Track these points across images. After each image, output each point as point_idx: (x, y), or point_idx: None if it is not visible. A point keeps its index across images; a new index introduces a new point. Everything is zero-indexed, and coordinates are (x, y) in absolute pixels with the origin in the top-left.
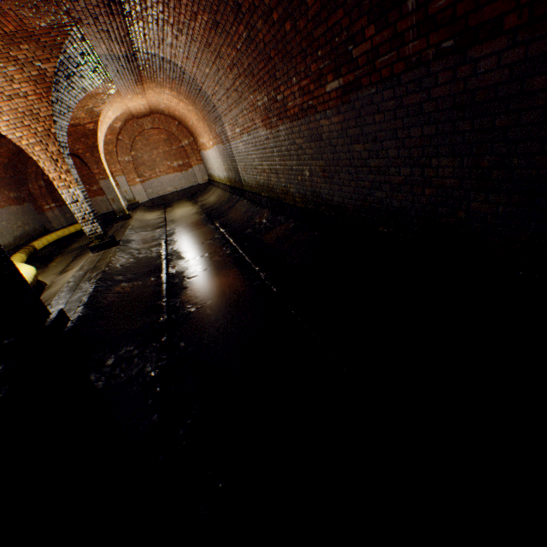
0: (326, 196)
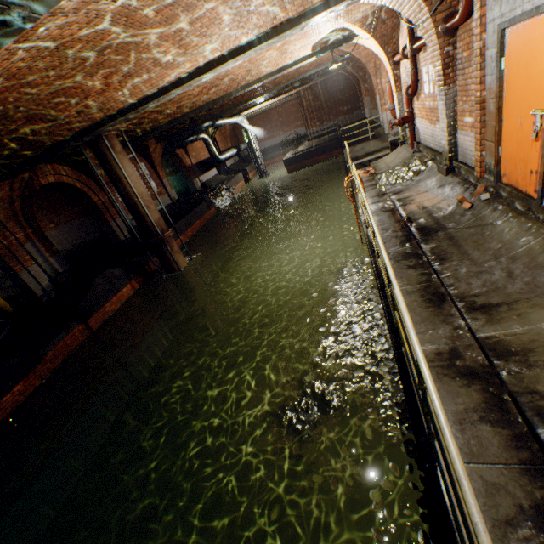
0: (62, 250)
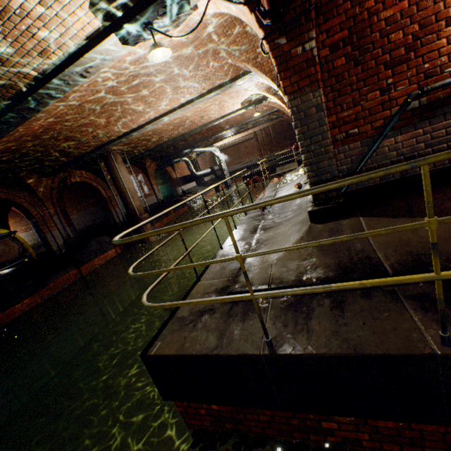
0: (79, 228)
